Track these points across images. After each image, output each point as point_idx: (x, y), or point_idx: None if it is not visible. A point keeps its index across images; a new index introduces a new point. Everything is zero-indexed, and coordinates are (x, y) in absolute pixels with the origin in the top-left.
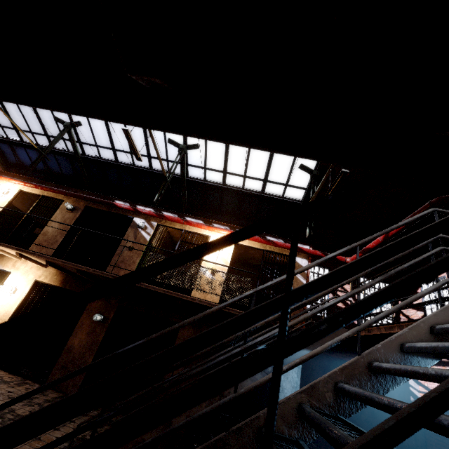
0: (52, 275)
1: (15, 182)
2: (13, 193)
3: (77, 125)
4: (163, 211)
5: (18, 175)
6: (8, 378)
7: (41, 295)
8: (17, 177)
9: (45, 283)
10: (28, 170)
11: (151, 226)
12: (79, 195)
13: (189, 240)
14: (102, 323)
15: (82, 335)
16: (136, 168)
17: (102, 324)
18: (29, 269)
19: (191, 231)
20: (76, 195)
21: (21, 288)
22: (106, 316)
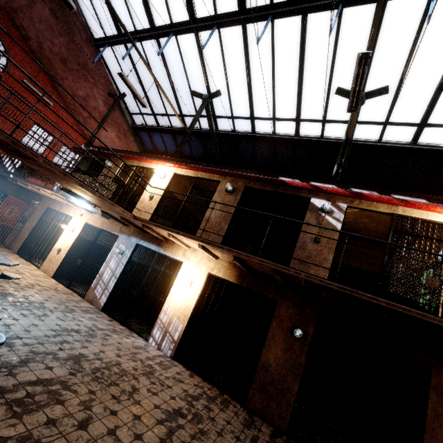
0: (225, 268)
1: (171, 164)
2: (169, 177)
3: (216, 96)
4: (353, 188)
5: (170, 158)
6: (208, 390)
7: (208, 287)
8: (169, 160)
9: (219, 277)
10: (177, 152)
11: (339, 209)
12: (239, 173)
13: (363, 226)
14: (299, 338)
15: (277, 351)
16: (280, 137)
17: (299, 340)
18: (200, 260)
19: (408, 215)
20: (235, 174)
21: (196, 281)
22: (303, 330)
